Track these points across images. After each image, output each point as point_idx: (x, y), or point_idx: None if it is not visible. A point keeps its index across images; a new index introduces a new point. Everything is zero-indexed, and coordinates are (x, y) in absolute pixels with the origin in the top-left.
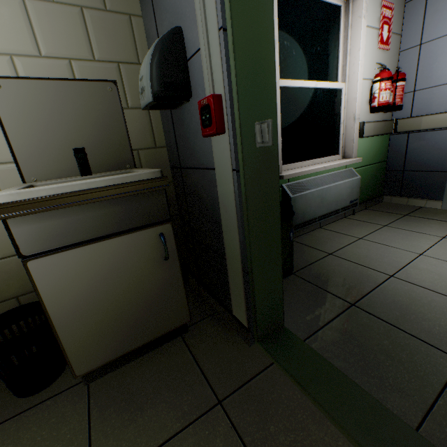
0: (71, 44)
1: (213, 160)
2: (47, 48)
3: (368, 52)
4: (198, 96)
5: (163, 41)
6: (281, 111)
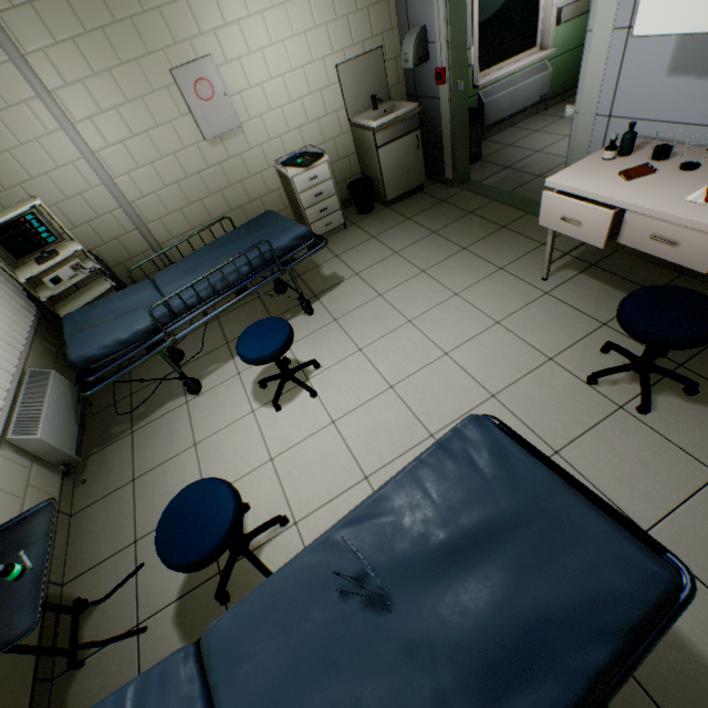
0: (364, 32)
1: (439, 95)
2: (355, 40)
3: None
4: (433, 63)
5: (419, 38)
6: (480, 22)
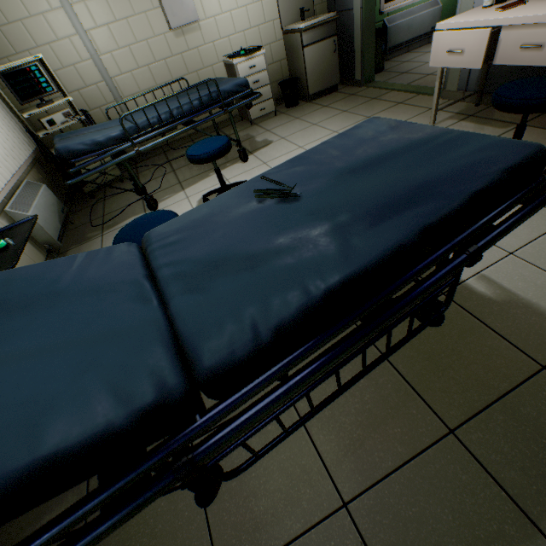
0: None
1: (353, 6)
2: None
3: None
4: None
5: None
6: None
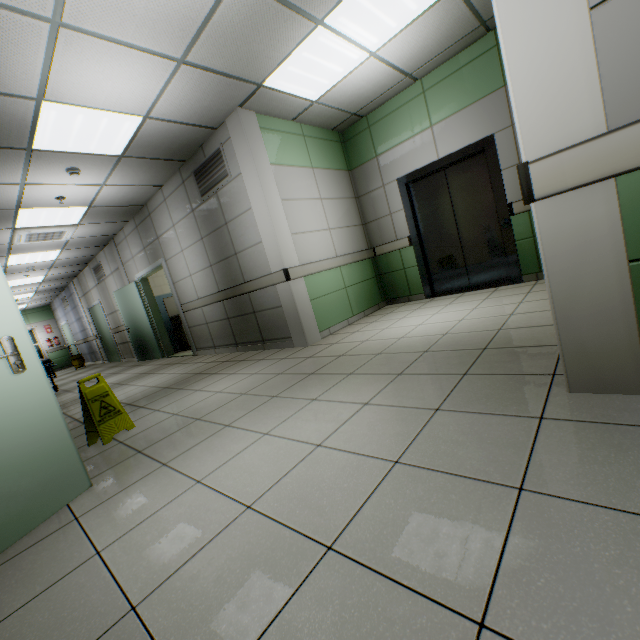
0: None
1: None
2: None
3: (44, 336)
4: None
5: None
6: None
